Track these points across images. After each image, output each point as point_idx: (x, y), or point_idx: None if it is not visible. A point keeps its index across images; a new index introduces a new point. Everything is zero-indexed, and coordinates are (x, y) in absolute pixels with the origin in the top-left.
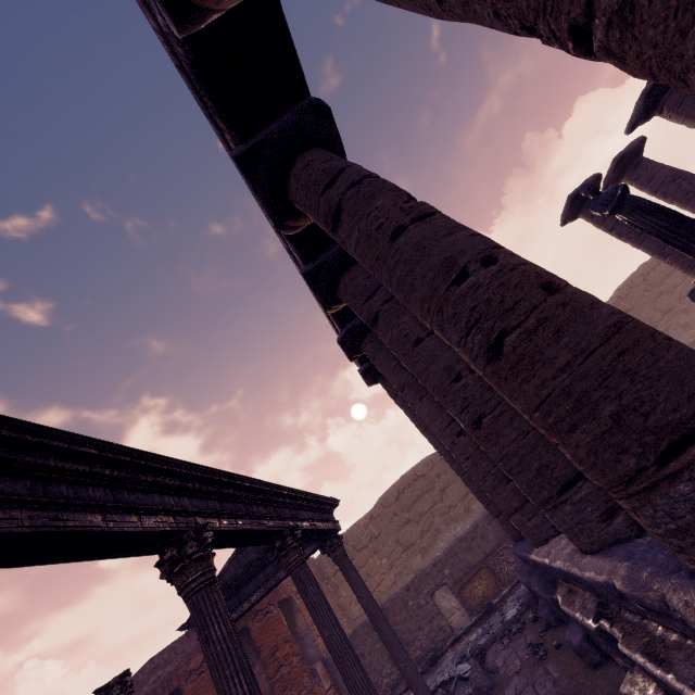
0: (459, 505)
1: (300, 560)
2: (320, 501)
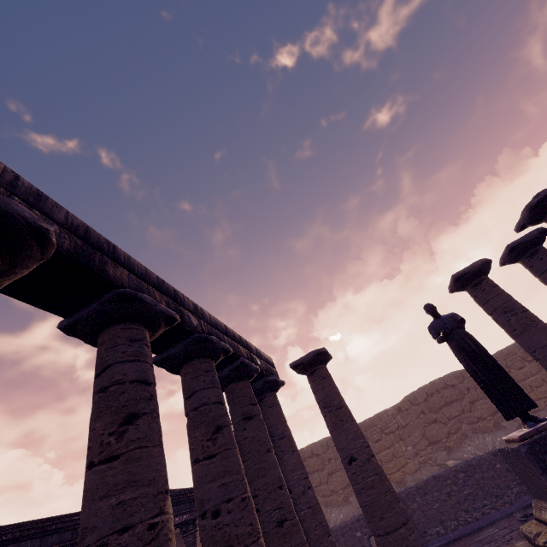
0: (340, 492)
1: None
2: (181, 496)
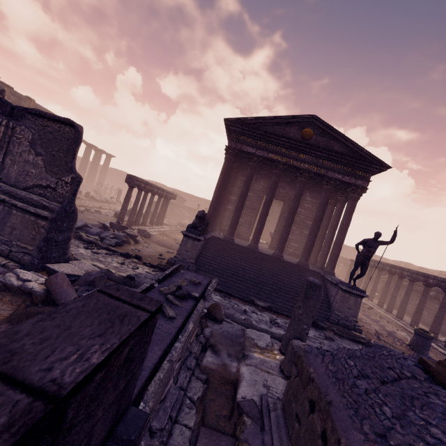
0: None
1: None
2: None
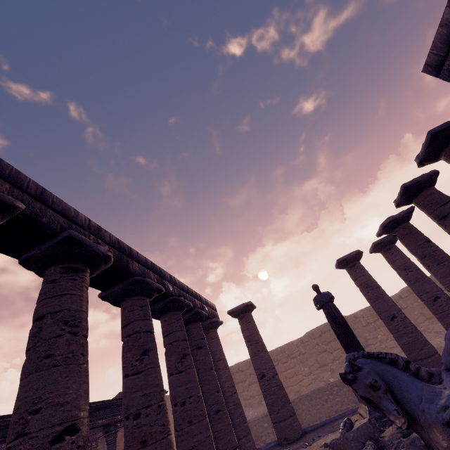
0: (256, 398)
1: (113, 440)
2: None
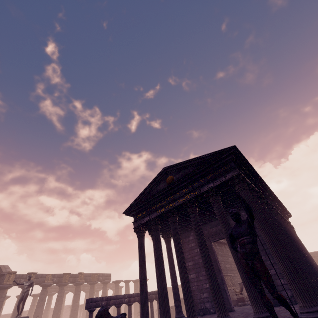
0: None
1: None
2: None
